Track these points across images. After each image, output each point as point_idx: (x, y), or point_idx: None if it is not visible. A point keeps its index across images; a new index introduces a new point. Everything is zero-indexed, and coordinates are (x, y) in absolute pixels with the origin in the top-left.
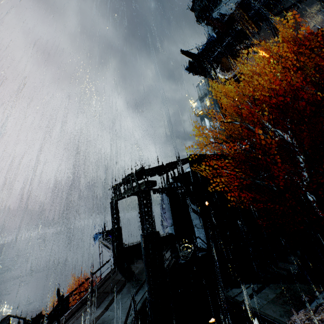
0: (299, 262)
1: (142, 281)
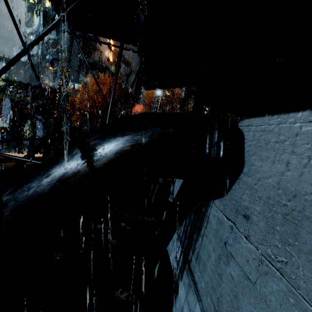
0: None
1: (1, 147)
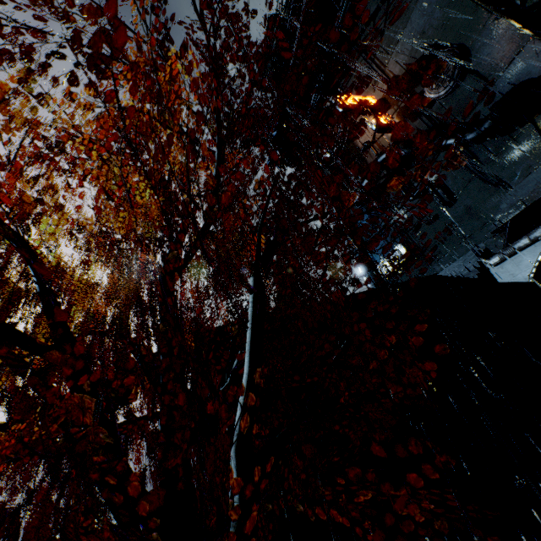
0: None
1: None
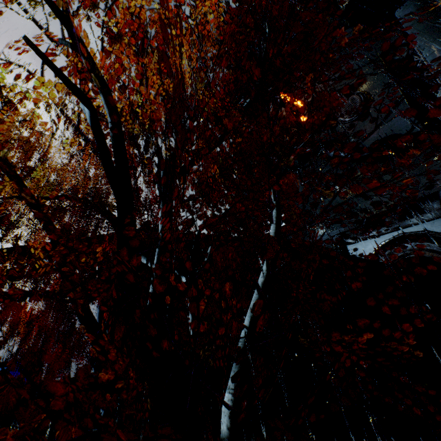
0: None
1: None
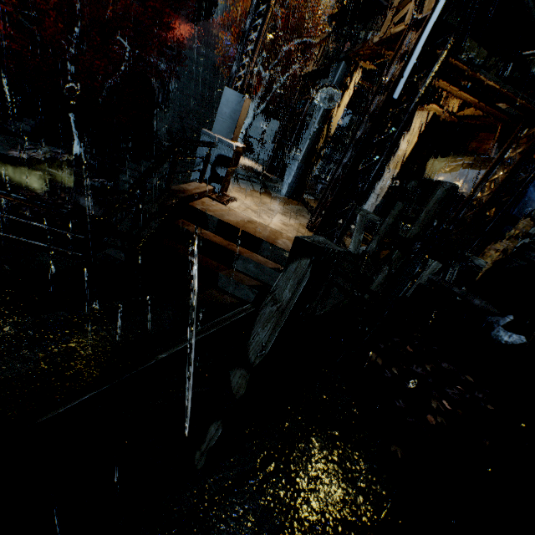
0: (36, 126)
1: None
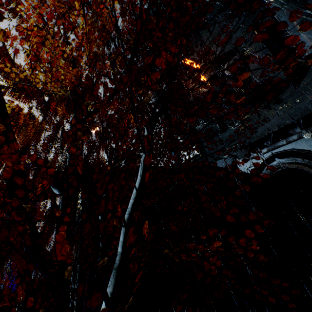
0: None
1: None
